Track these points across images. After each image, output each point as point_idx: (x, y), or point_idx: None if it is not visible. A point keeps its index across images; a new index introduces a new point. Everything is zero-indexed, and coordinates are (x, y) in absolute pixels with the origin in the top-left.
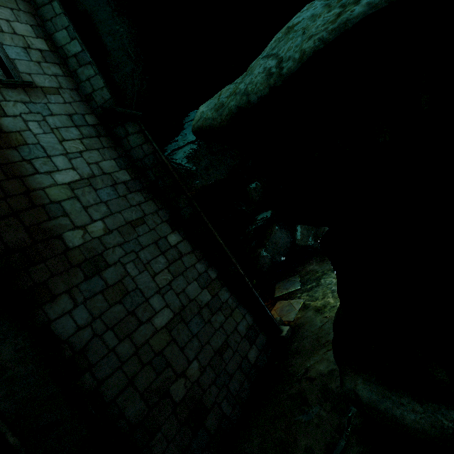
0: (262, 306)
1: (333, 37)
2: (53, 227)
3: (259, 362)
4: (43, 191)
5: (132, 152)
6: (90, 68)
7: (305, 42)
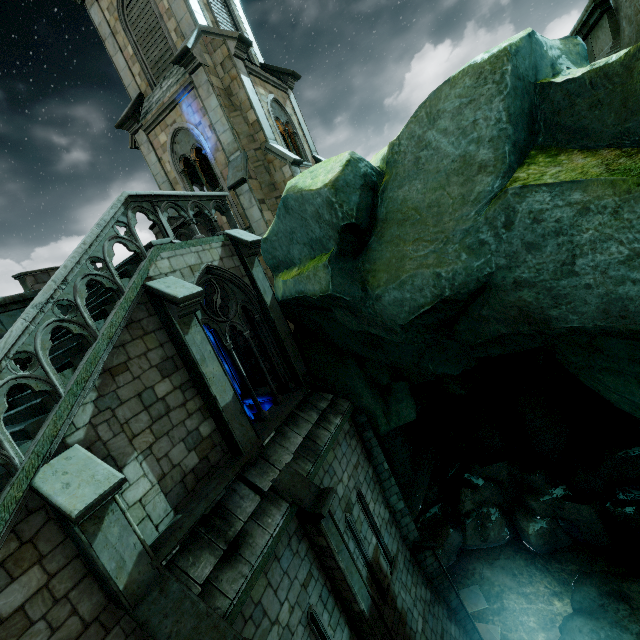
0: None
1: None
2: None
3: None
4: None
5: (427, 568)
6: (408, 517)
7: None
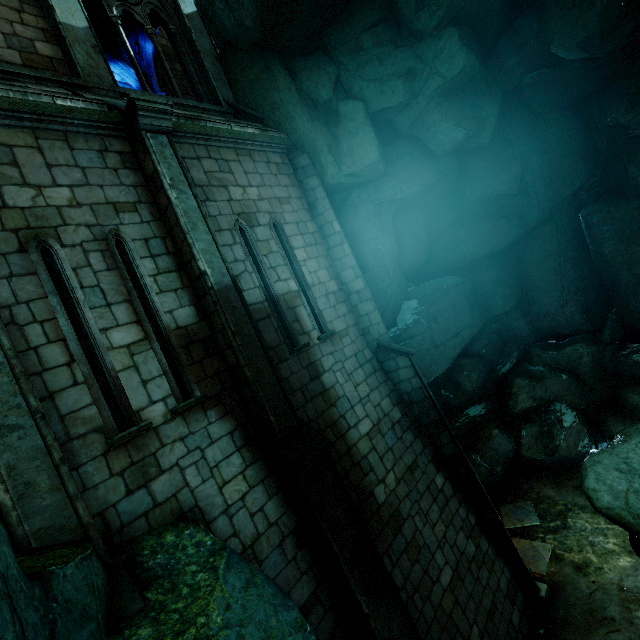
0: (519, 559)
1: None
2: (367, 484)
3: (522, 626)
4: (356, 447)
5: (400, 385)
6: (370, 304)
7: None
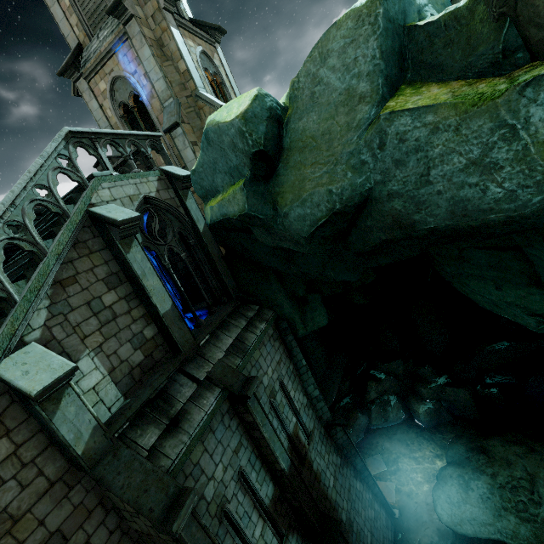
0: (388, 504)
1: (488, 538)
2: (339, 516)
3: (392, 538)
4: (332, 498)
5: (337, 441)
6: (322, 402)
7: (481, 533)
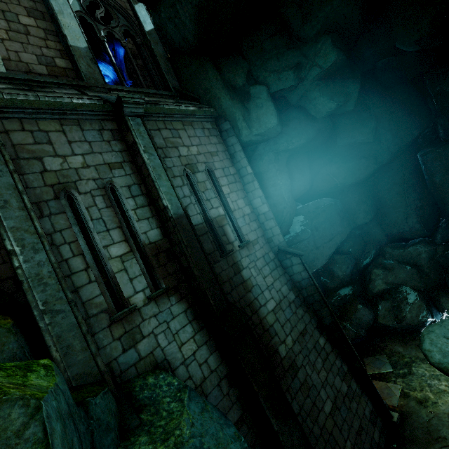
0: (378, 395)
1: None
2: (273, 344)
3: (381, 442)
4: (265, 319)
5: (294, 276)
6: (272, 221)
7: None
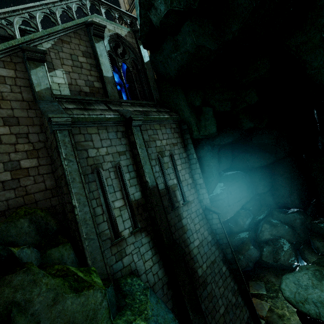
0: (254, 308)
1: None
2: (195, 267)
3: None
4: (192, 251)
5: (212, 225)
6: (204, 190)
7: None
